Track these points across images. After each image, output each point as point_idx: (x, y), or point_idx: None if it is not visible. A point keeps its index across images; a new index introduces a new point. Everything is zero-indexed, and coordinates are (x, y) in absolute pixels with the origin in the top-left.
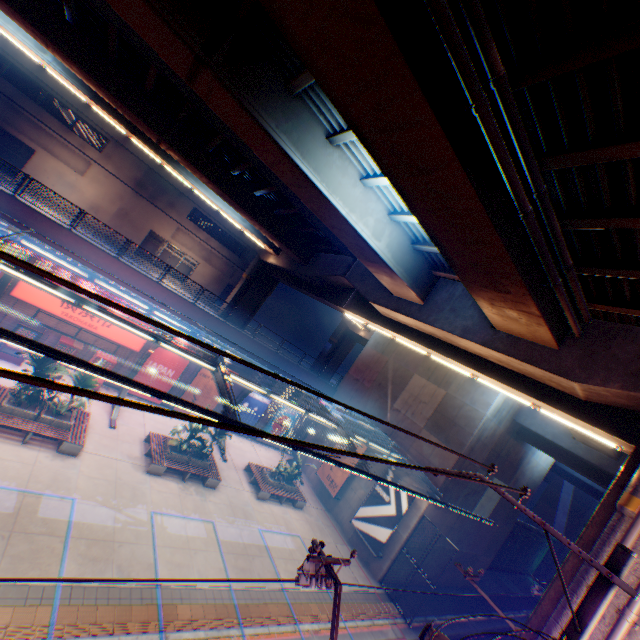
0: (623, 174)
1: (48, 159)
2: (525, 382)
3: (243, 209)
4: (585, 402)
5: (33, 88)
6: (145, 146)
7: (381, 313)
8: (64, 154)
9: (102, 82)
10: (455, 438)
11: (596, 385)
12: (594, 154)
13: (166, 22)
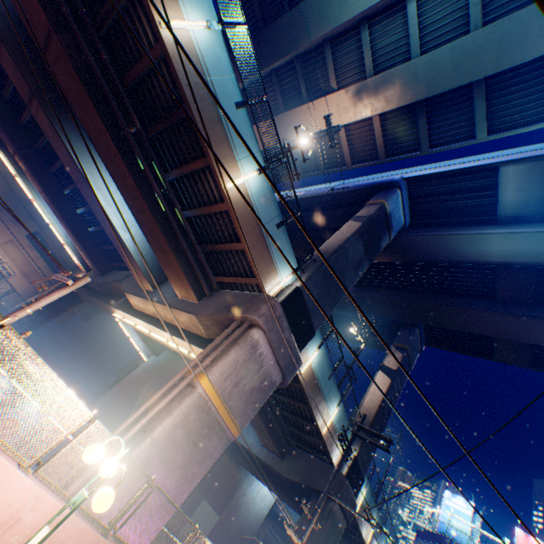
0: (194, 187)
1: None
2: (187, 333)
3: (63, 217)
4: (208, 339)
5: None
6: (7, 158)
7: (134, 305)
8: None
9: None
10: None
11: (202, 314)
12: (178, 171)
13: (20, 70)
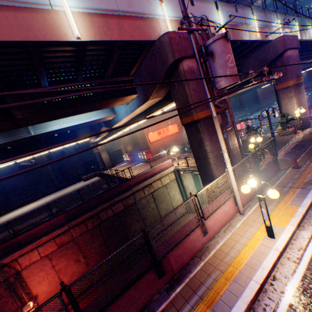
0: None
1: None
2: None
3: None
4: None
5: None
6: None
7: None
8: None
9: None
10: None
11: None
12: None
13: None
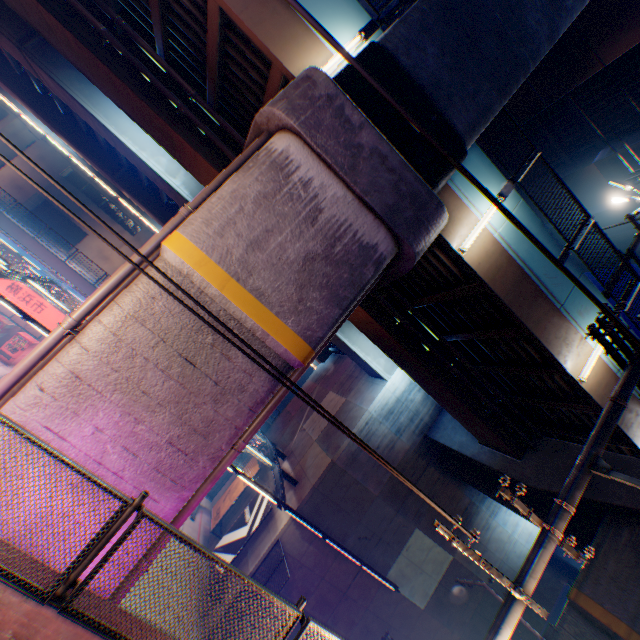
0: None
1: (96, 240)
2: None
3: None
4: None
5: (100, 198)
6: (126, 202)
7: None
8: (108, 237)
9: (76, 144)
10: (335, 442)
11: None
12: None
13: None
